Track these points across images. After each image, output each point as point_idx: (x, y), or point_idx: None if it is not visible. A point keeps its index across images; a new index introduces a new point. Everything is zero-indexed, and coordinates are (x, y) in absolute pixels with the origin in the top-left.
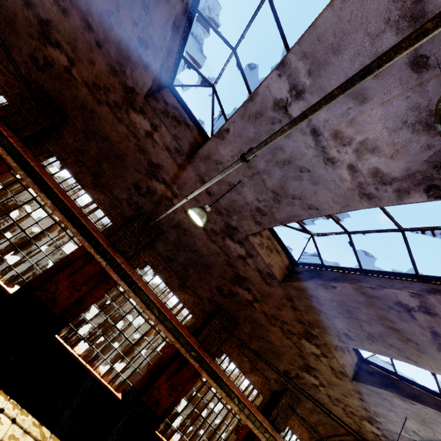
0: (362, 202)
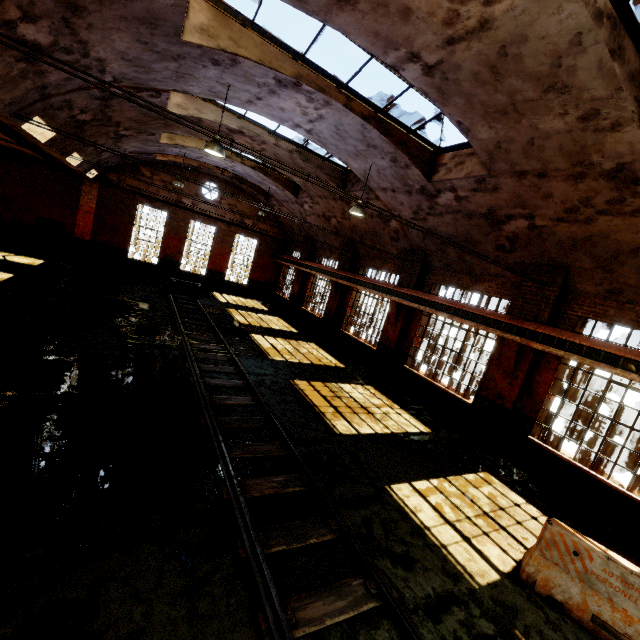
0: (335, 104)
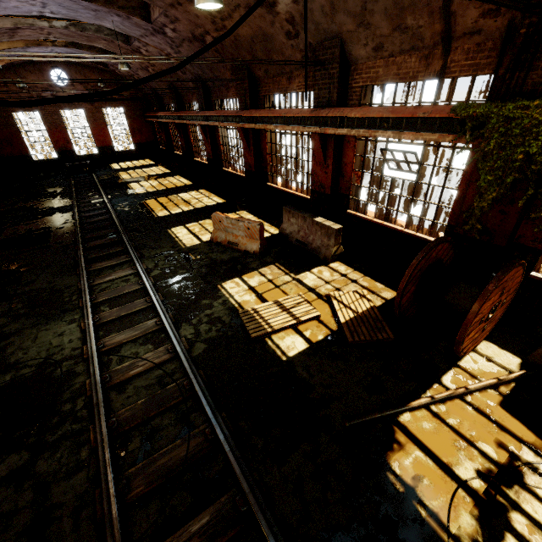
0: None
